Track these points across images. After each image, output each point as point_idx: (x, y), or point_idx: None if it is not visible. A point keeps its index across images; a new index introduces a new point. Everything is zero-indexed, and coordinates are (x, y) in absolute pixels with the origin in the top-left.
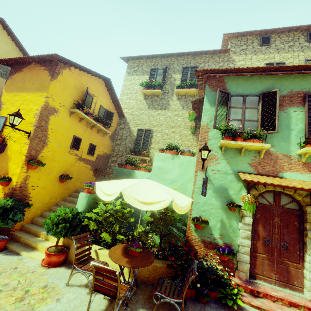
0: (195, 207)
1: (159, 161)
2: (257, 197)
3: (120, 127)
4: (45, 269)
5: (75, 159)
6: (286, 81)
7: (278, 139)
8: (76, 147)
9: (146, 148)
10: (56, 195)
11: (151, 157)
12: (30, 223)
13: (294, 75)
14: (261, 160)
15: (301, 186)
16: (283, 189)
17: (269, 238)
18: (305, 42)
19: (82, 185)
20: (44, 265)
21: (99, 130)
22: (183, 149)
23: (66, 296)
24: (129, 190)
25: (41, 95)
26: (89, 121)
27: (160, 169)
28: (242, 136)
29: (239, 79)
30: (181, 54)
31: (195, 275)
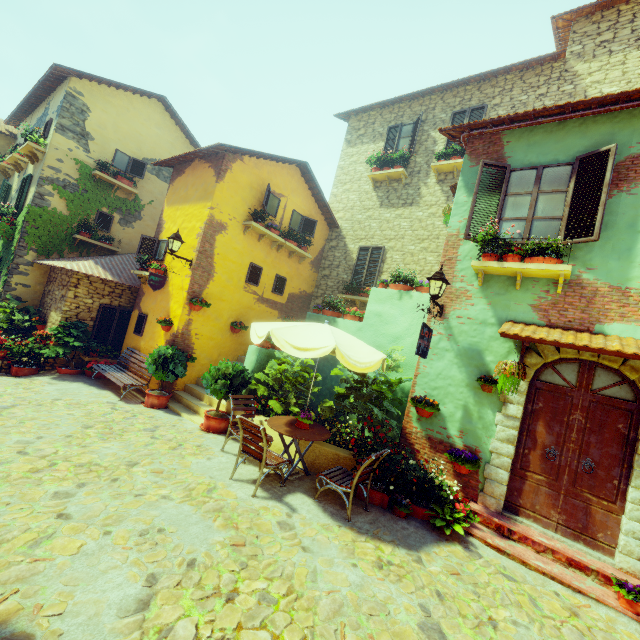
0: (421, 380)
1: (376, 302)
2: (544, 370)
3: (331, 245)
4: (203, 433)
5: (253, 300)
6: None
7: (605, 254)
8: (254, 282)
9: (373, 283)
10: (226, 350)
11: None
12: (195, 384)
13: None
14: (558, 298)
15: (618, 349)
16: (598, 357)
17: (557, 448)
18: None
19: None
20: (203, 428)
21: (292, 252)
22: (421, 281)
23: (218, 458)
24: (283, 332)
25: (205, 206)
26: (273, 238)
27: (377, 317)
28: (518, 252)
29: (535, 134)
30: (451, 85)
31: (371, 459)
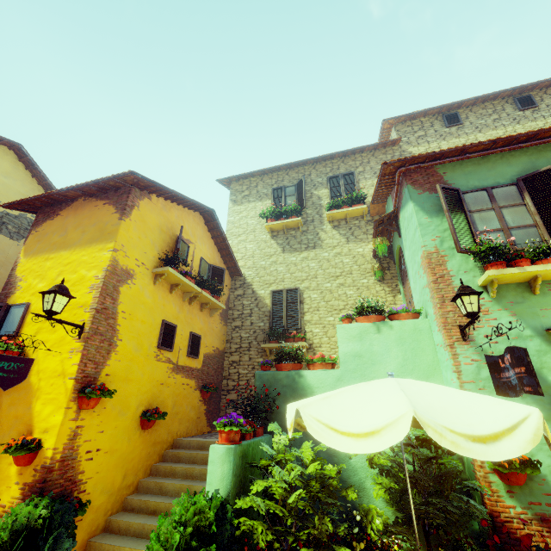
0: None
1: (349, 340)
2: None
3: (236, 294)
4: None
5: (167, 371)
6: None
7: None
8: (168, 345)
9: (297, 325)
10: (135, 463)
11: (310, 340)
12: None
13: None
14: None
15: None
16: None
17: None
18: (516, 111)
19: (183, 428)
20: None
21: (204, 304)
22: (392, 308)
23: None
24: (421, 410)
25: (102, 249)
26: (188, 288)
27: (358, 358)
28: (526, 256)
29: (465, 166)
30: (321, 158)
31: None
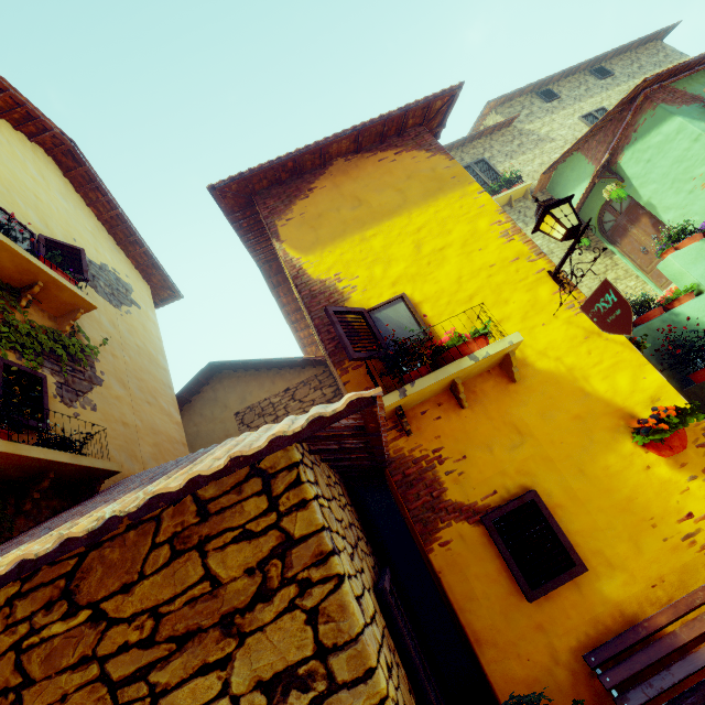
0: None
1: (694, 263)
2: None
3: None
4: None
5: None
6: None
7: None
8: None
9: None
10: None
11: None
12: None
13: None
14: None
15: None
16: None
17: None
18: (598, 80)
19: None
20: None
21: None
22: (701, 225)
23: None
24: None
25: (465, 194)
26: None
27: None
28: None
29: (697, 79)
30: None
31: None
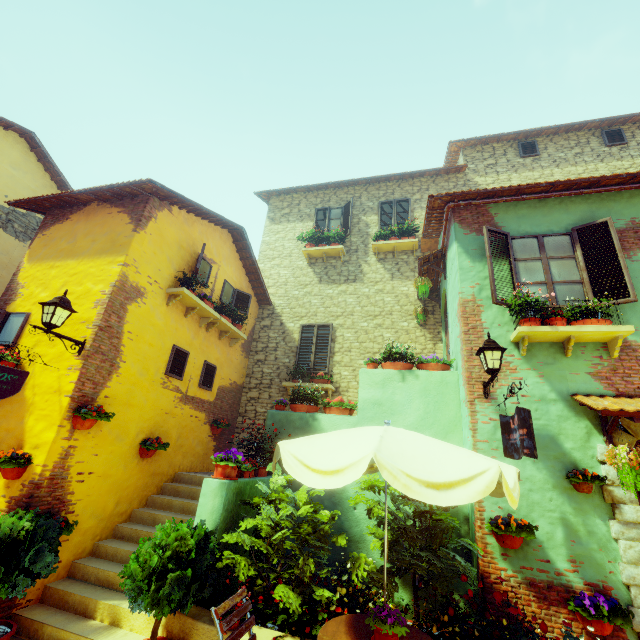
0: None
1: (371, 387)
2: None
3: (263, 325)
4: None
5: (174, 400)
6: (616, 204)
7: (638, 315)
8: (177, 373)
9: (325, 365)
10: (130, 492)
11: (337, 383)
12: (66, 577)
13: (627, 191)
14: (614, 363)
15: None
16: None
17: None
18: (602, 146)
19: (187, 462)
20: None
21: (224, 332)
22: (422, 356)
23: None
24: (386, 454)
25: (112, 262)
26: (206, 312)
27: (378, 407)
28: (562, 315)
29: (520, 208)
30: (375, 179)
31: None
